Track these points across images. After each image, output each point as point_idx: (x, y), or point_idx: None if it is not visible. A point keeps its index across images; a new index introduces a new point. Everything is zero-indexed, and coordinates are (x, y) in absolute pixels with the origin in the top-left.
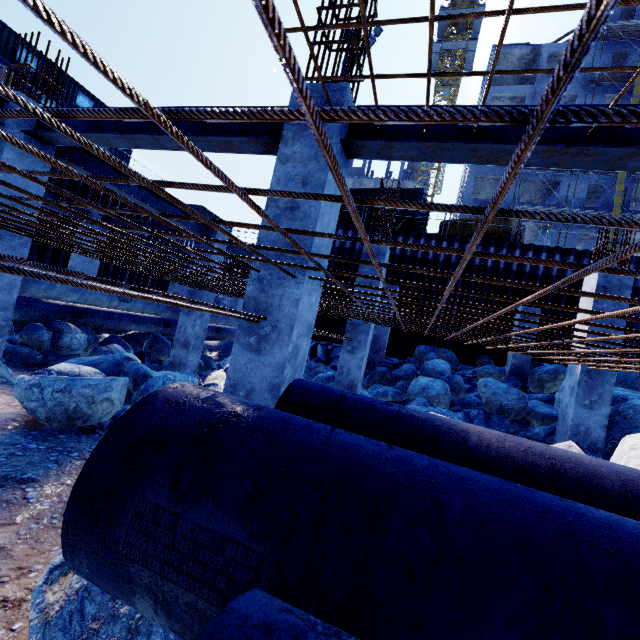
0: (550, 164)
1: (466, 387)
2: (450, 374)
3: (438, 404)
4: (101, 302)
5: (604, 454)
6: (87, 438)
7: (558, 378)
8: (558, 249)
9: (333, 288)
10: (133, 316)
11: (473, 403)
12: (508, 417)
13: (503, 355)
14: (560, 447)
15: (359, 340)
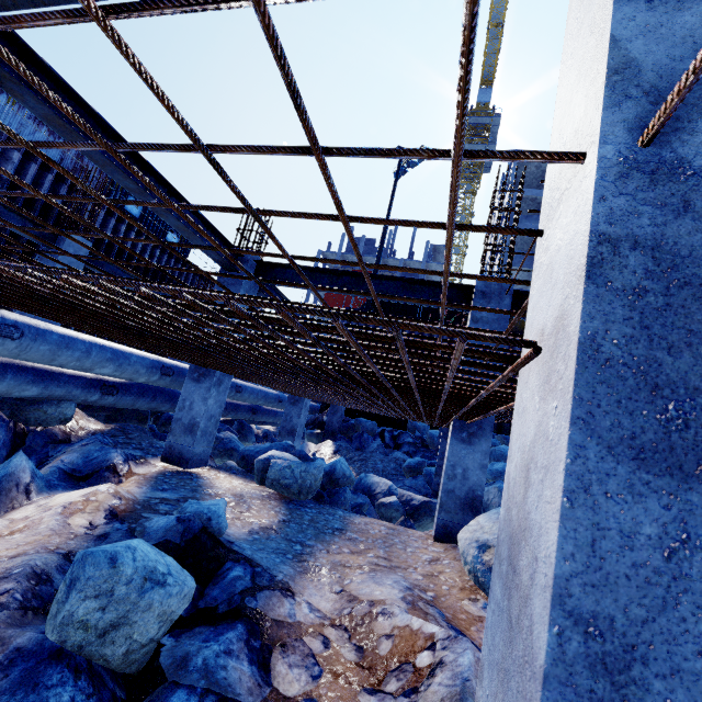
0: None
1: None
2: None
3: None
4: None
5: None
6: (326, 506)
7: None
8: None
9: None
10: (234, 404)
11: None
12: None
13: None
14: None
15: None
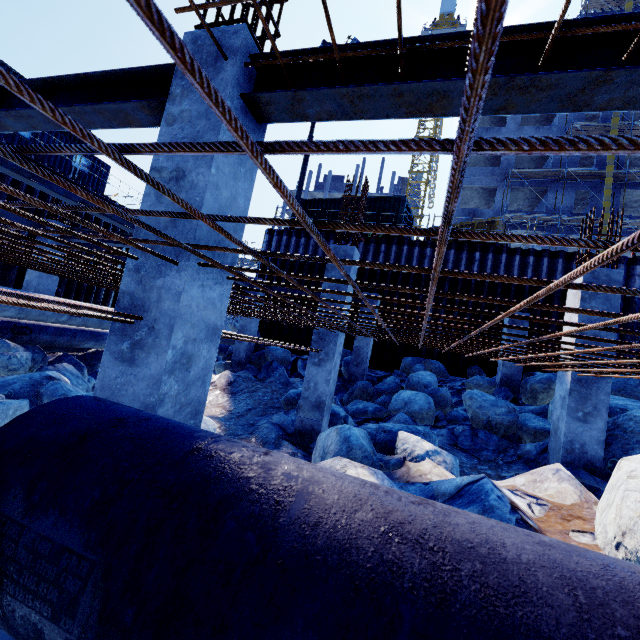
0: (496, 109)
1: (454, 400)
2: (436, 386)
3: (421, 420)
4: (46, 317)
5: (604, 475)
6: None
7: (552, 388)
8: (546, 252)
9: (242, 280)
10: (90, 332)
11: (460, 418)
12: (497, 433)
13: (494, 365)
14: (546, 471)
15: (326, 351)
